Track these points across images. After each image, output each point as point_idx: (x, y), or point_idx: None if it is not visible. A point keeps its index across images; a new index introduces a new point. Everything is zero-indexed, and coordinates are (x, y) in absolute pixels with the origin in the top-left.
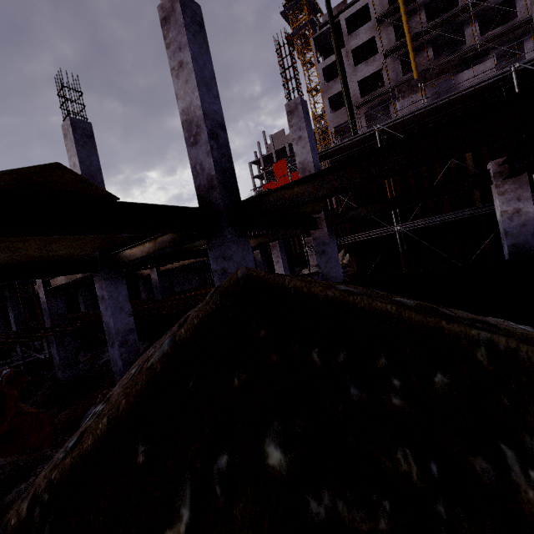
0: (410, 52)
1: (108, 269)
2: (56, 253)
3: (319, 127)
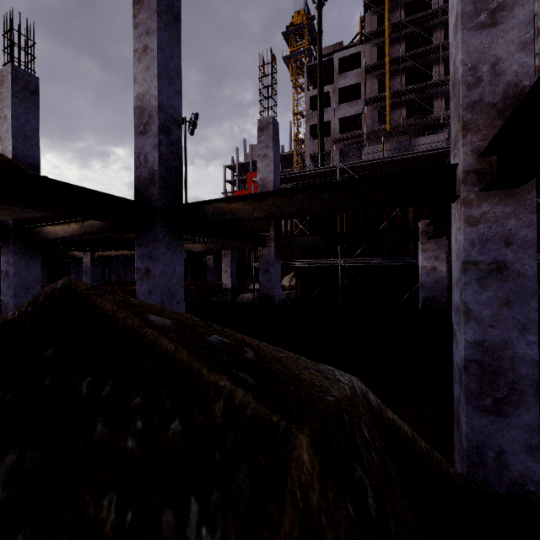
0: (388, 106)
1: (22, 243)
2: None
3: (298, 150)
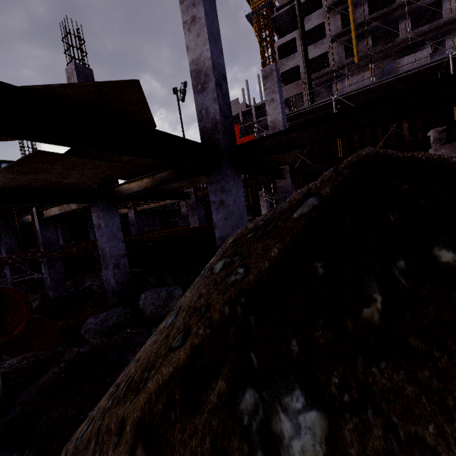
0: (354, 39)
1: (105, 201)
2: (68, 180)
3: None
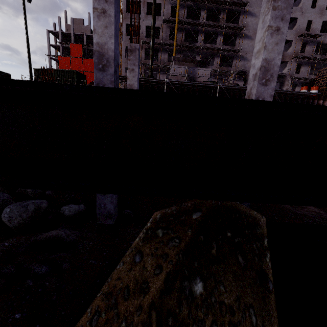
0: (176, 29)
1: None
2: None
3: None
